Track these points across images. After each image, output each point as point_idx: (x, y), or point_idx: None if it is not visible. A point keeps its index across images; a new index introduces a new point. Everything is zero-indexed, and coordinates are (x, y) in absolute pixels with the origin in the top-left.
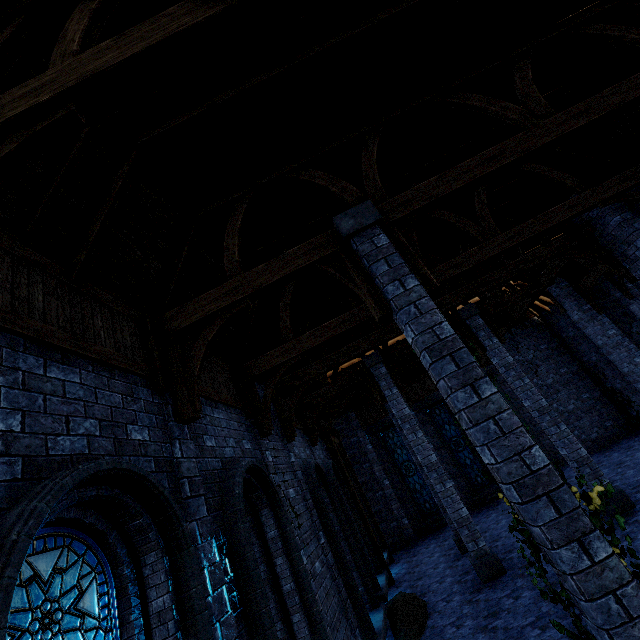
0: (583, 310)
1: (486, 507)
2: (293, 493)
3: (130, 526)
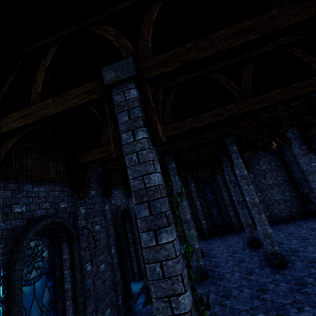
0: (302, 149)
1: (218, 236)
2: (98, 228)
3: None
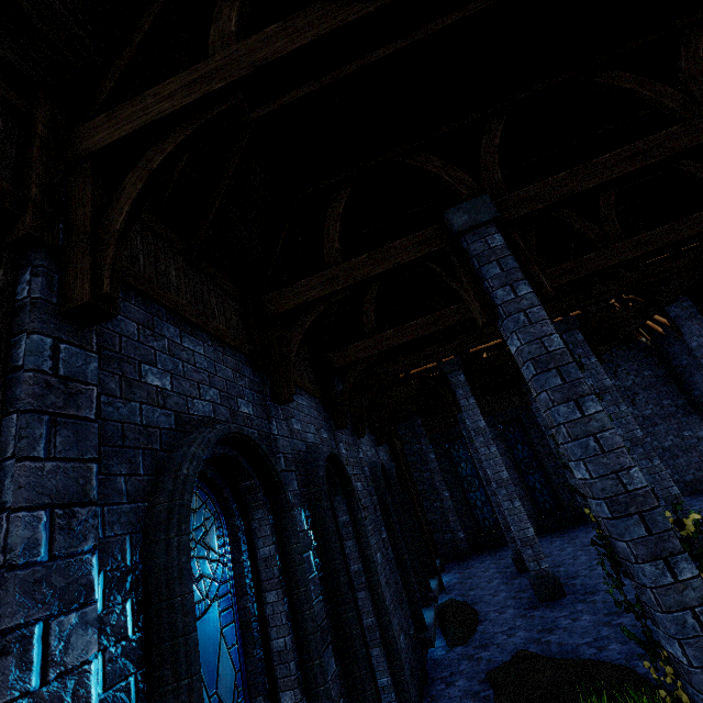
0: None
1: (551, 534)
2: (361, 487)
3: (242, 485)
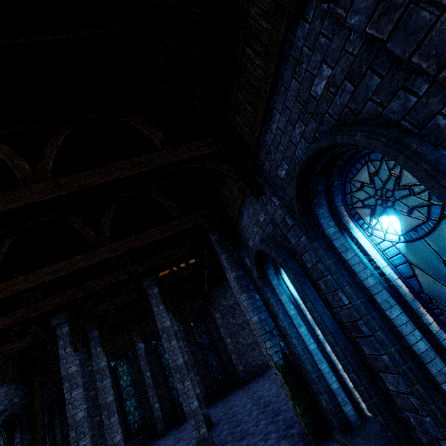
0: None
1: (178, 425)
2: None
3: None
